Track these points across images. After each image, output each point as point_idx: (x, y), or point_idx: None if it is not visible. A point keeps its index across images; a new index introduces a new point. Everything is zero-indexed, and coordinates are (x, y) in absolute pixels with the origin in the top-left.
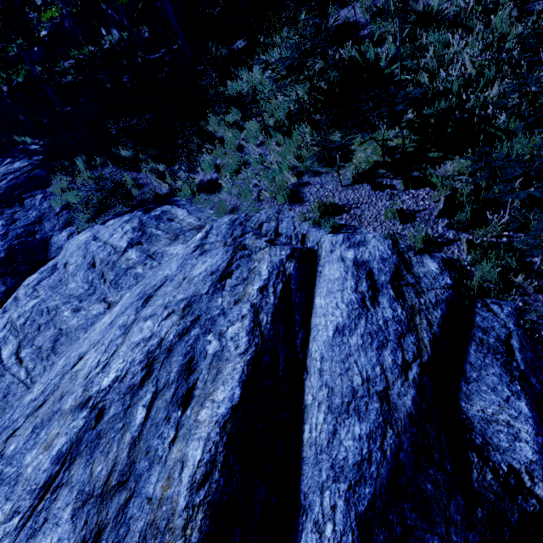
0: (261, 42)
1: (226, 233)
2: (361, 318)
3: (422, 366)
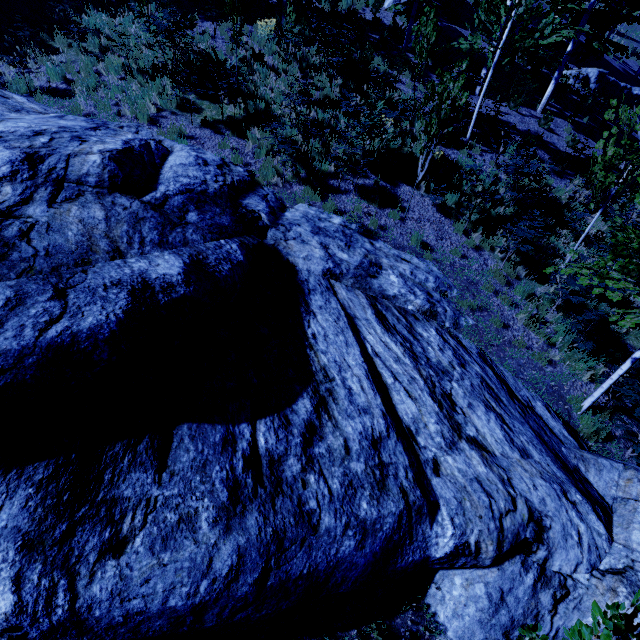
0: (127, 2)
1: (86, 120)
2: (197, 166)
3: (225, 184)
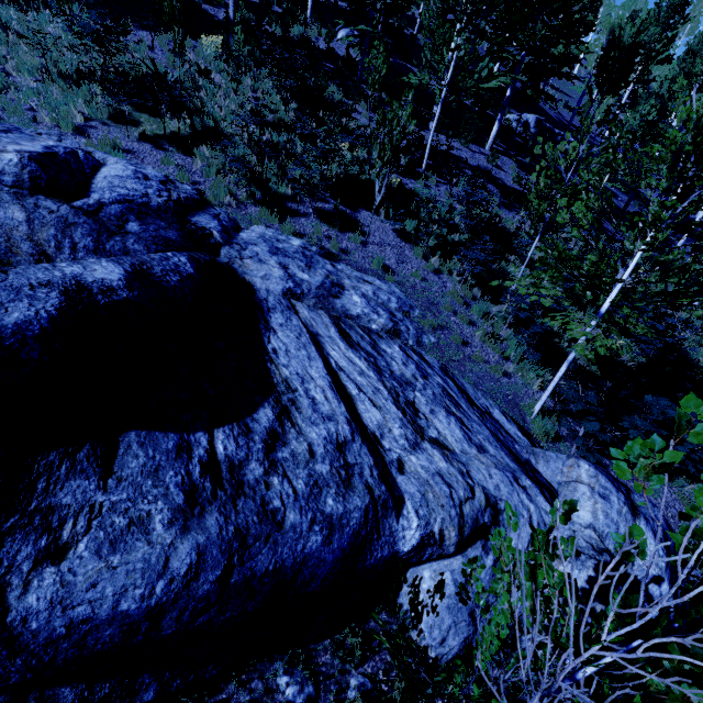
0: None
1: None
2: (136, 180)
3: (170, 199)
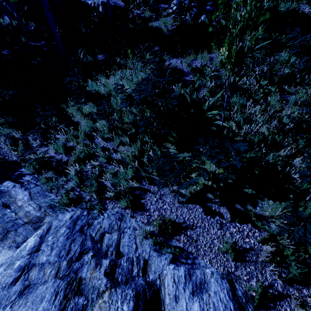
0: (117, 62)
1: (62, 247)
2: None
3: None
